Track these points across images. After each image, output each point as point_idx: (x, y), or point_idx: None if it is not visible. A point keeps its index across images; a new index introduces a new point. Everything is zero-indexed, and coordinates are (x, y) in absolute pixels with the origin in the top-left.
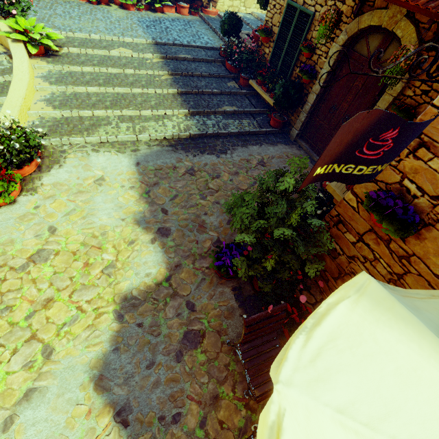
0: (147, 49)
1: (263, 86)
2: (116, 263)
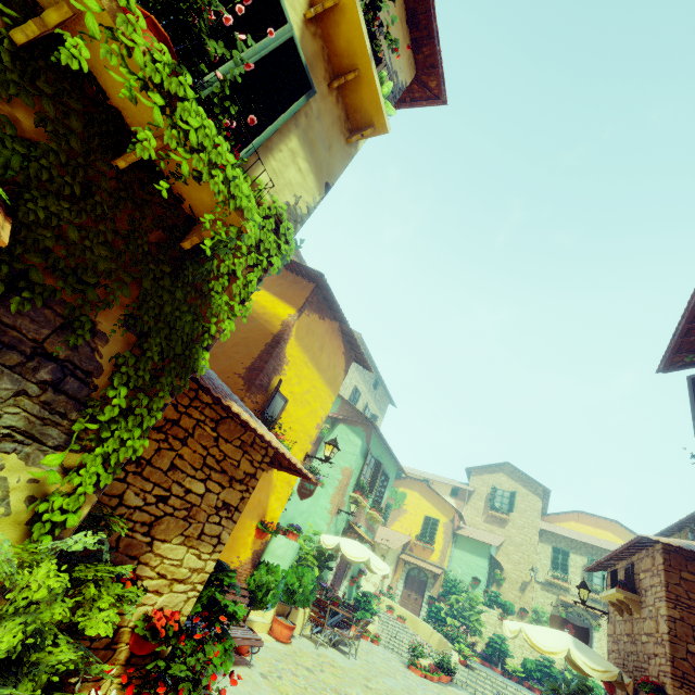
0: None
1: None
2: None
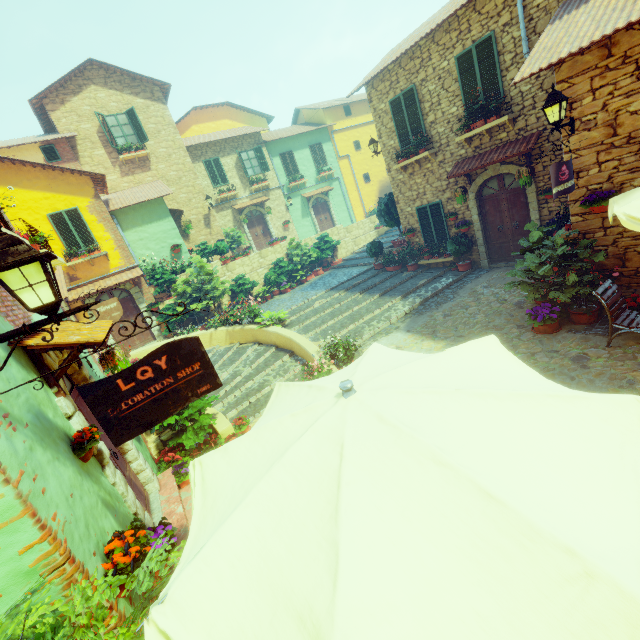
0: (331, 293)
1: (433, 257)
2: None
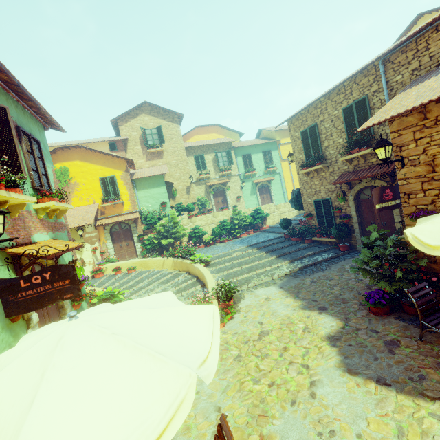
0: (248, 249)
1: (322, 236)
2: (307, 326)
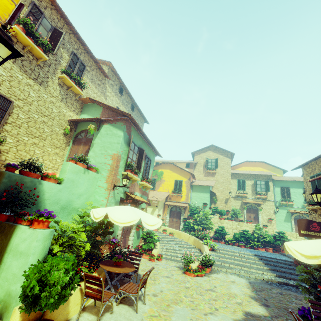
0: (251, 255)
1: None
2: (242, 303)
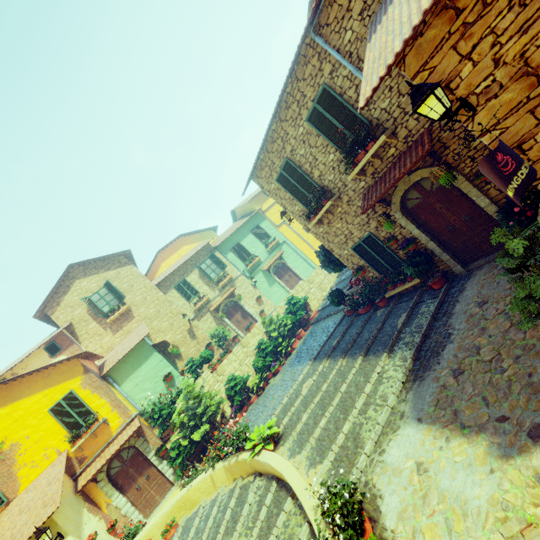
0: (315, 366)
1: (396, 285)
2: None
